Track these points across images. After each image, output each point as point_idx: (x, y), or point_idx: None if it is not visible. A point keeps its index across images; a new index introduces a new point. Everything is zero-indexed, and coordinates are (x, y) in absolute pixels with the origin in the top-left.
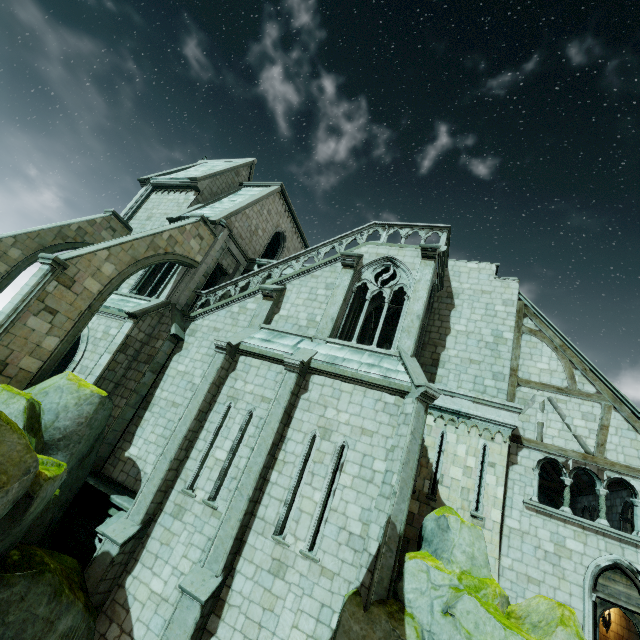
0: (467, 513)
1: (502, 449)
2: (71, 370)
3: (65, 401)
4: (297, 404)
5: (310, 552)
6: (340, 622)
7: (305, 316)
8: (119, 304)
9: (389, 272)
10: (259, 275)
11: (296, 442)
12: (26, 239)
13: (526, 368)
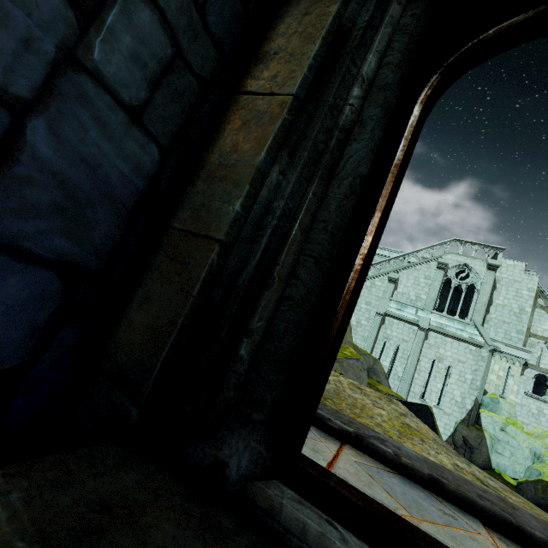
0: (497, 395)
1: (518, 369)
2: None
3: None
4: (423, 345)
5: (437, 406)
6: (457, 430)
7: (413, 294)
8: None
9: (464, 273)
10: (380, 264)
11: (425, 362)
12: None
13: (535, 327)
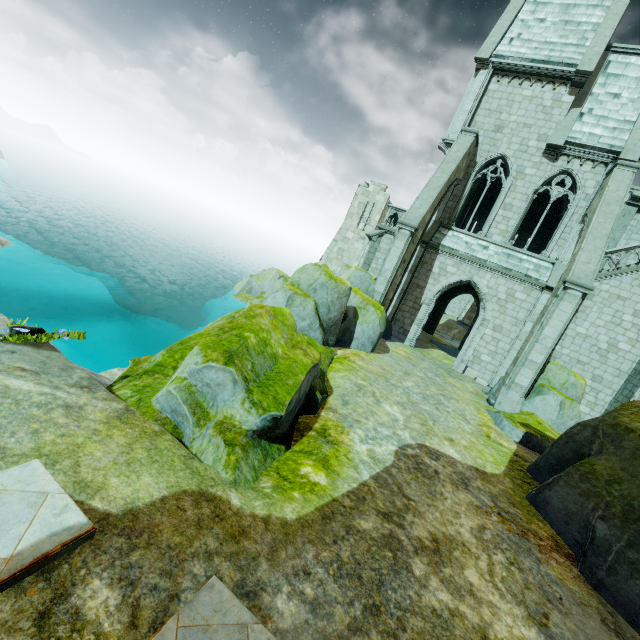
0: None
1: None
2: (485, 327)
3: (578, 394)
4: None
5: None
6: None
7: None
8: (516, 265)
9: None
10: None
11: None
12: (435, 200)
13: None
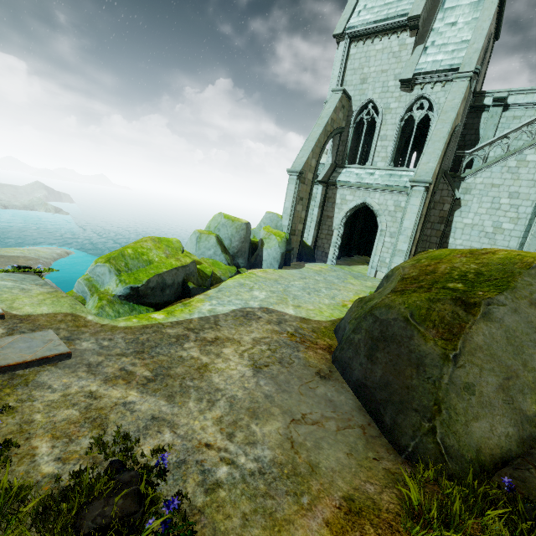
0: None
1: None
2: (383, 236)
3: None
4: None
5: None
6: None
7: None
8: (396, 181)
9: None
10: (535, 123)
11: None
12: (315, 148)
13: None
